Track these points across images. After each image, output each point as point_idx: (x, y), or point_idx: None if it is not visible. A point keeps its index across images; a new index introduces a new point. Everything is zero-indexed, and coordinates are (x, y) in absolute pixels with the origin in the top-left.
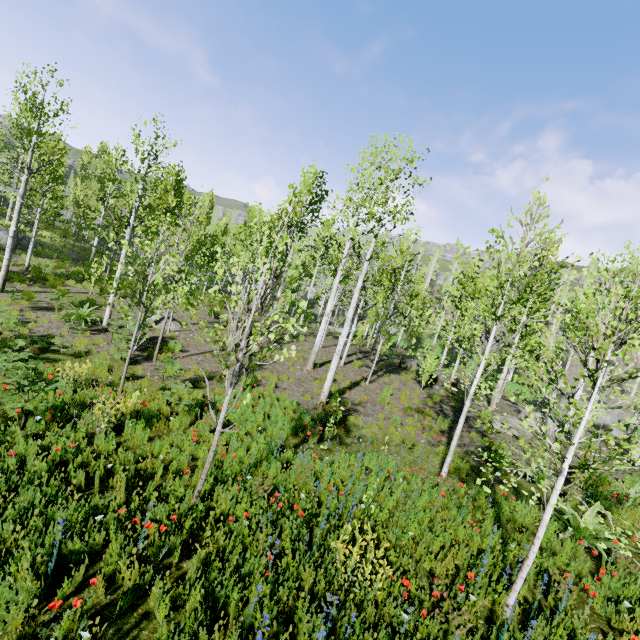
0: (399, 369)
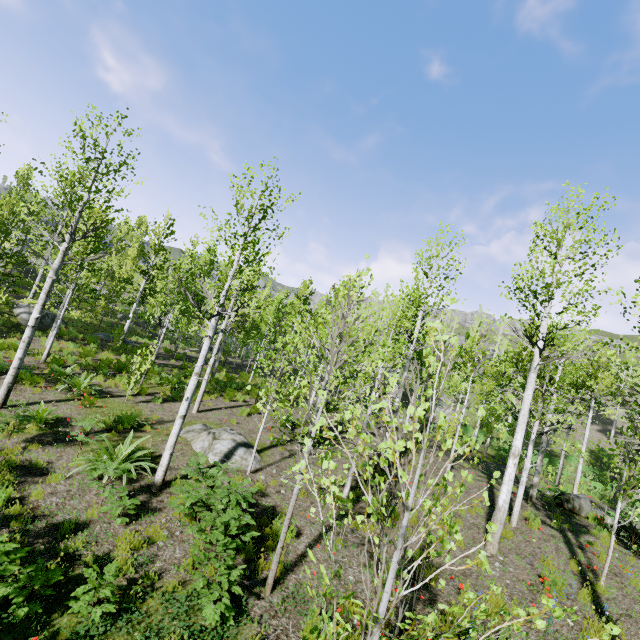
0: (568, 514)
